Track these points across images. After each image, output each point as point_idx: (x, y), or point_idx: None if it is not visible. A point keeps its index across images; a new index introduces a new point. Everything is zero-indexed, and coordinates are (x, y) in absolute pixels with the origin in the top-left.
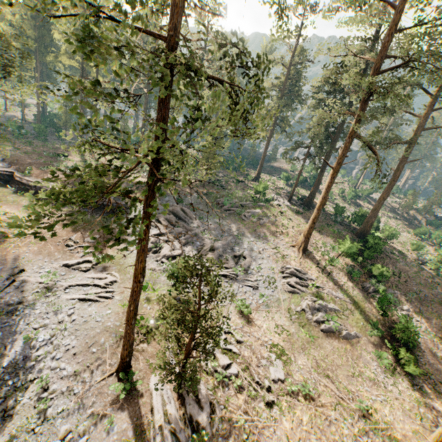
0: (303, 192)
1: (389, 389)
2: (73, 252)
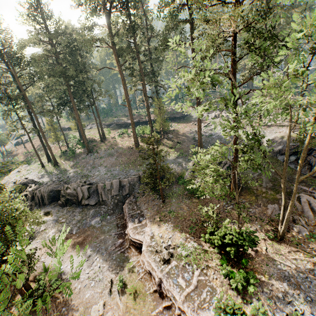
0: None
1: None
2: None
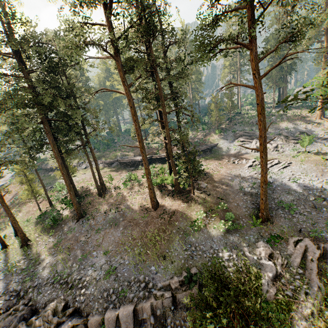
0: None
1: None
2: (240, 163)
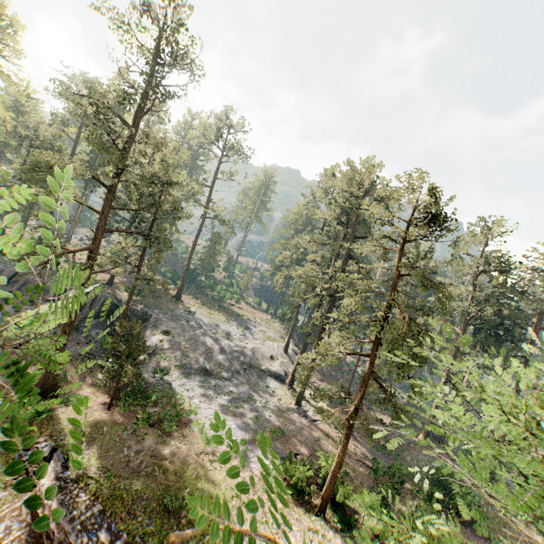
0: None
1: None
2: None
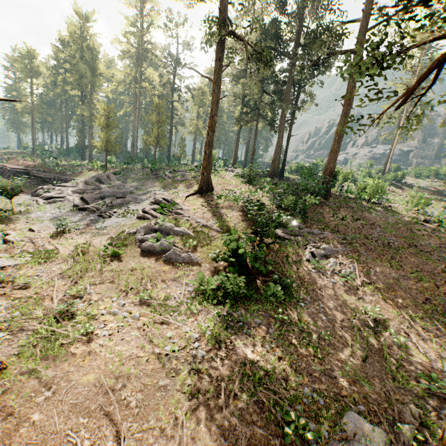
0: (292, 176)
1: (170, 313)
2: None
